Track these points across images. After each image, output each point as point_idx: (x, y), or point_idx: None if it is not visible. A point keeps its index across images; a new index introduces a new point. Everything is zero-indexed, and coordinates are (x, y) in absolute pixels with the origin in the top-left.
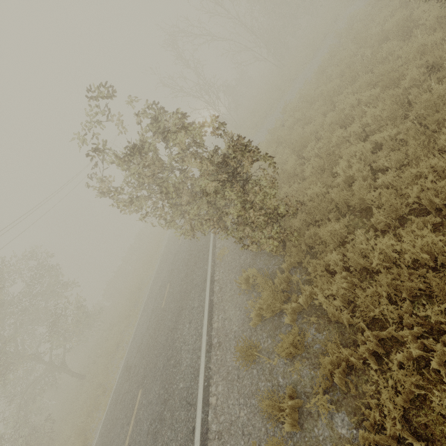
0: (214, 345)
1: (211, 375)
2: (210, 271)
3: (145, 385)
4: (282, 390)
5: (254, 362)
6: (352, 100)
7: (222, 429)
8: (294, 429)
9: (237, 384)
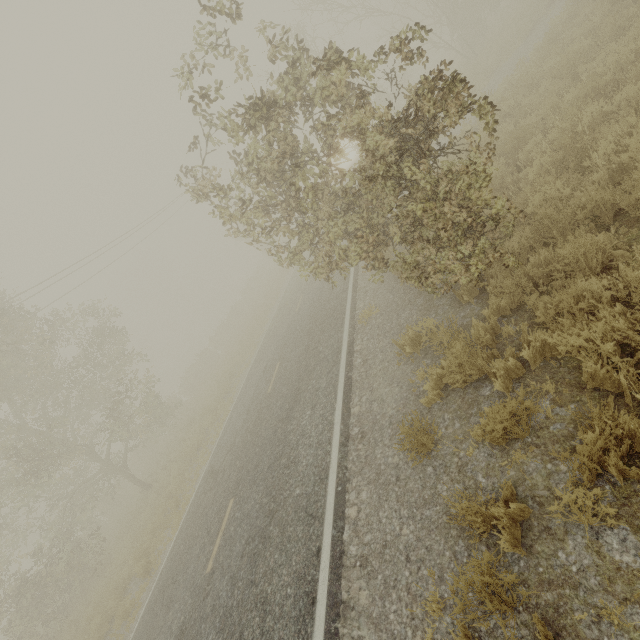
0: (353, 436)
1: (348, 477)
2: (346, 339)
3: (240, 493)
4: (485, 495)
5: (427, 455)
6: (621, 56)
7: (368, 553)
8: (517, 551)
9: (396, 488)
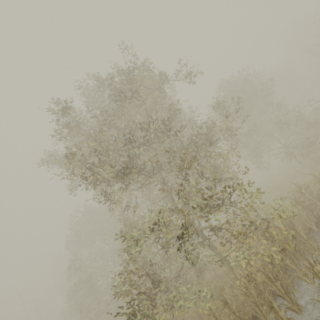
0: None
1: None
2: None
3: None
4: None
5: None
6: None
7: None
8: None
9: None
